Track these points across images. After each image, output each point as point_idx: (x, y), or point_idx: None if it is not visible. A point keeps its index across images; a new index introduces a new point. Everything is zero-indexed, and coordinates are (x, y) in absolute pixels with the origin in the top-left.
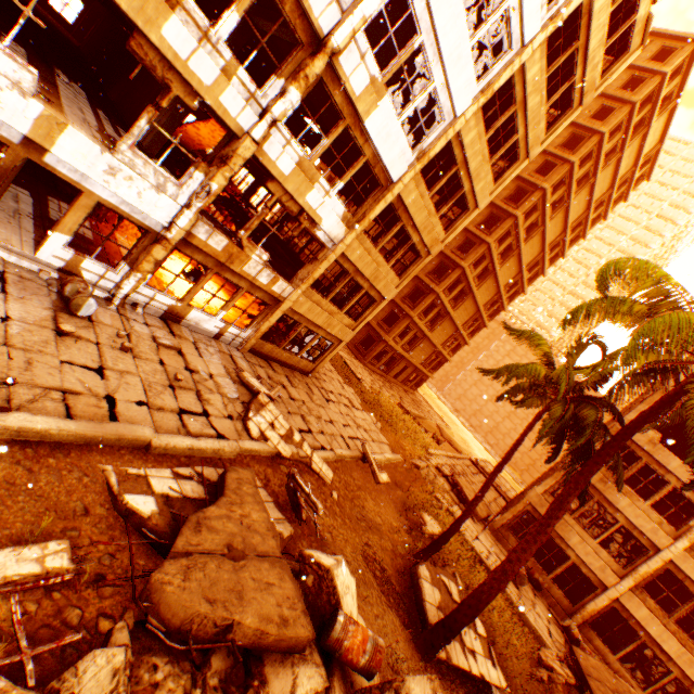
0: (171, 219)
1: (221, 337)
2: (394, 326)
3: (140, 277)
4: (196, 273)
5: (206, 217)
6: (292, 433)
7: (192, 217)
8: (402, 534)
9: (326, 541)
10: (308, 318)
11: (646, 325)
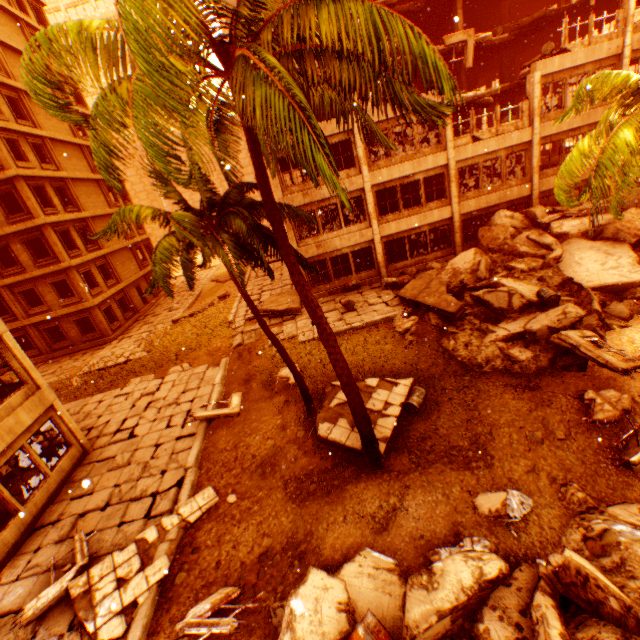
0: None
1: None
2: (76, 291)
3: None
4: None
5: None
6: (145, 540)
7: None
8: (290, 418)
9: (271, 550)
10: None
11: (140, 132)
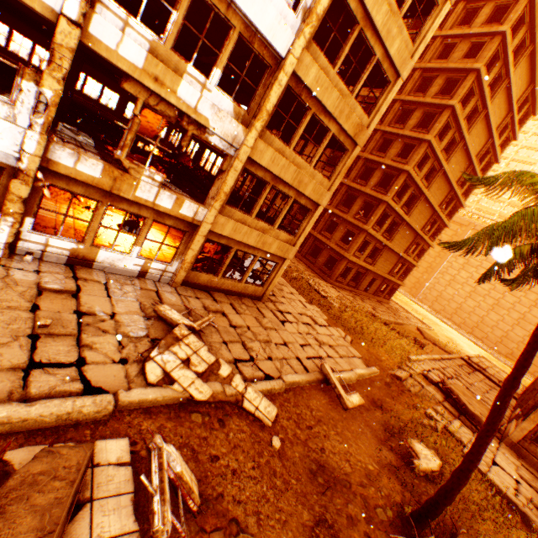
0: (19, 147)
1: (147, 275)
2: (351, 243)
3: (12, 221)
4: (129, 222)
5: (98, 155)
6: (218, 366)
7: (39, 138)
8: (383, 482)
9: (244, 536)
10: (236, 239)
11: None
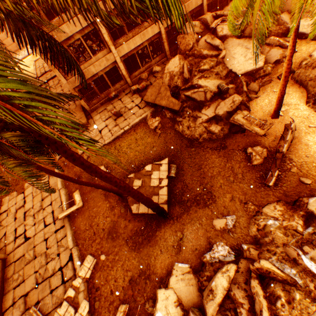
0: None
1: None
2: None
3: None
4: None
5: None
6: (69, 296)
7: None
8: (113, 202)
9: (133, 277)
10: None
11: None
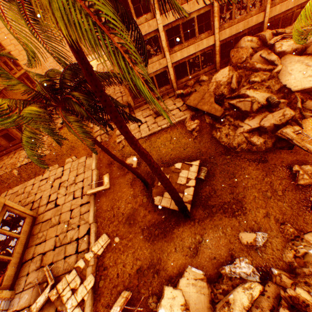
0: None
1: None
2: None
3: None
4: None
5: None
6: (79, 267)
7: None
8: (137, 190)
9: (142, 267)
10: None
11: None
